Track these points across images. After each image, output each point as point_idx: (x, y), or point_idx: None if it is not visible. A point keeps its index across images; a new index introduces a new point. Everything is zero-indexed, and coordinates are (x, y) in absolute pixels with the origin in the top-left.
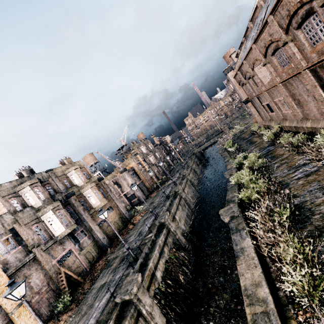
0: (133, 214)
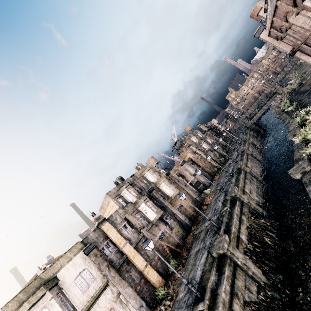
0: (203, 198)
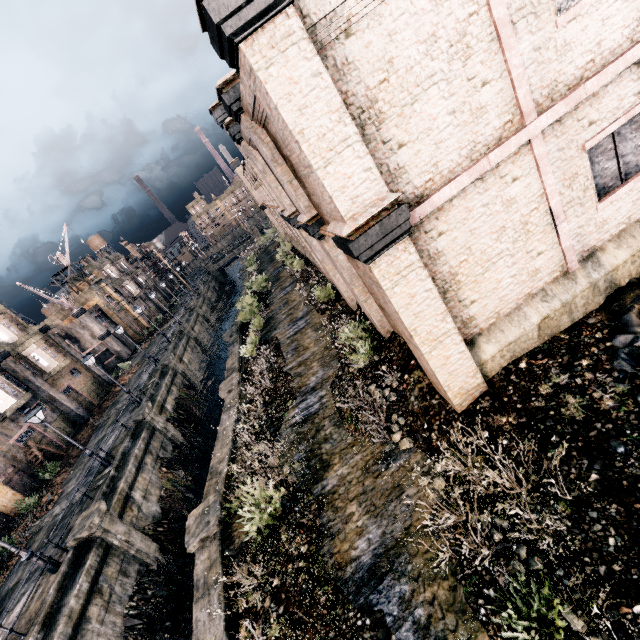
0: (115, 378)
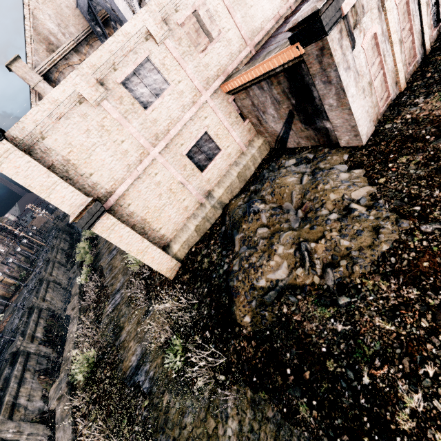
0: None
